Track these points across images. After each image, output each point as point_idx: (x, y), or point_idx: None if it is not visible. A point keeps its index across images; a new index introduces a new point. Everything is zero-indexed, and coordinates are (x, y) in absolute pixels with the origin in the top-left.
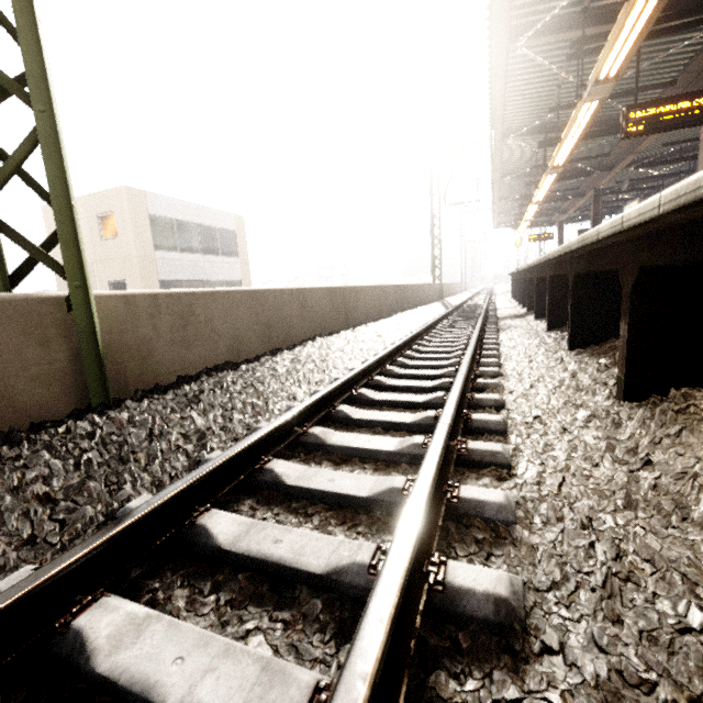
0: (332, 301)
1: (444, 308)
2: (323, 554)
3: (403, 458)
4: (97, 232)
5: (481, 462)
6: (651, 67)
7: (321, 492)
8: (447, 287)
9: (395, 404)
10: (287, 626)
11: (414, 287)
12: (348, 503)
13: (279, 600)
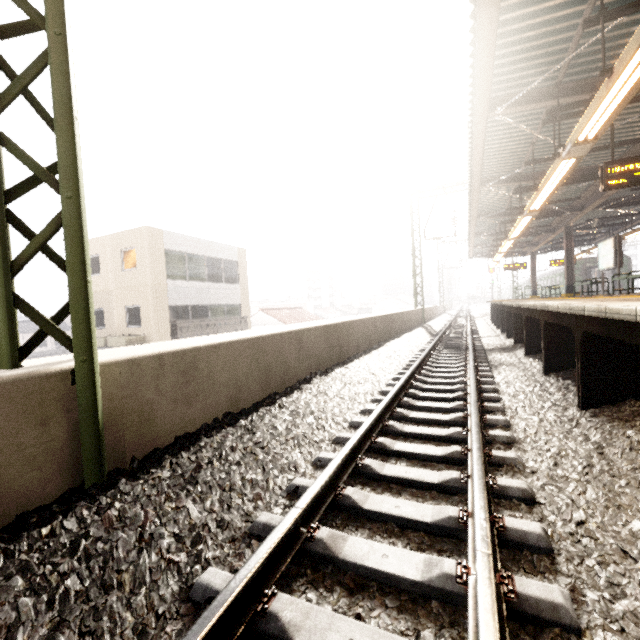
0: (327, 338)
1: (428, 334)
2: None
3: (433, 593)
4: (119, 264)
5: (538, 618)
6: (620, 127)
7: None
8: (428, 311)
9: (406, 483)
10: None
11: (400, 315)
12: None
13: None
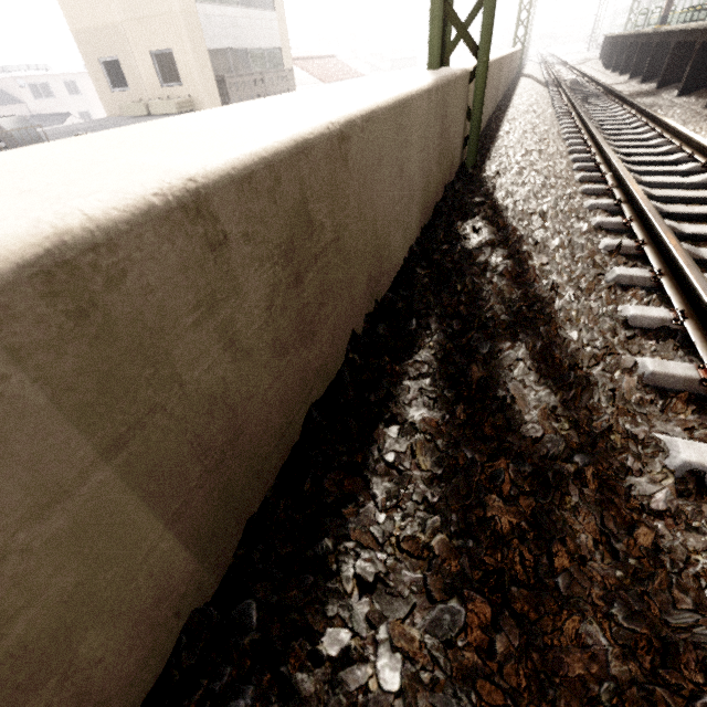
0: (497, 75)
1: (540, 84)
2: None
3: (700, 187)
4: None
5: None
6: None
7: (680, 198)
8: None
9: (646, 164)
10: None
11: (514, 55)
12: (697, 202)
13: None
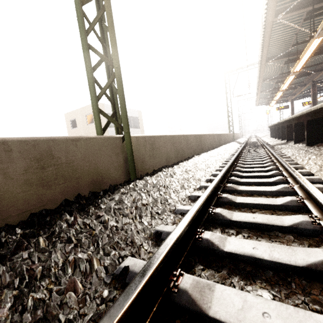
0: (196, 140)
1: (238, 143)
2: (280, 220)
3: (279, 193)
4: (85, 122)
5: None
6: None
7: (254, 204)
8: (235, 135)
9: (254, 177)
10: (283, 243)
11: (223, 135)
12: (269, 208)
13: (269, 236)
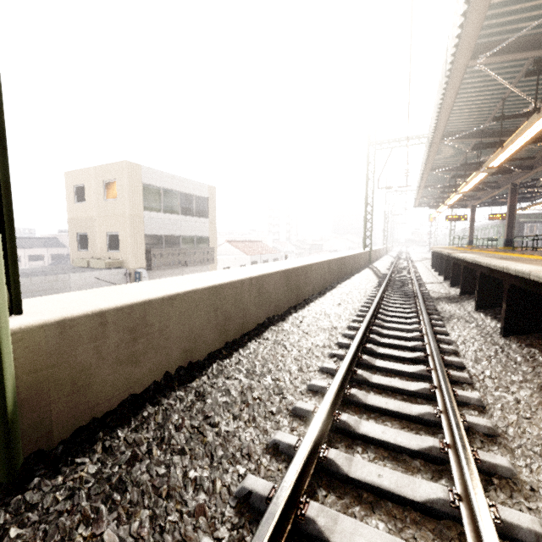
0: (286, 282)
1: (375, 276)
2: None
3: None
4: (102, 194)
5: None
6: None
7: None
8: (374, 252)
9: (379, 492)
10: None
11: (351, 257)
12: None
13: None
